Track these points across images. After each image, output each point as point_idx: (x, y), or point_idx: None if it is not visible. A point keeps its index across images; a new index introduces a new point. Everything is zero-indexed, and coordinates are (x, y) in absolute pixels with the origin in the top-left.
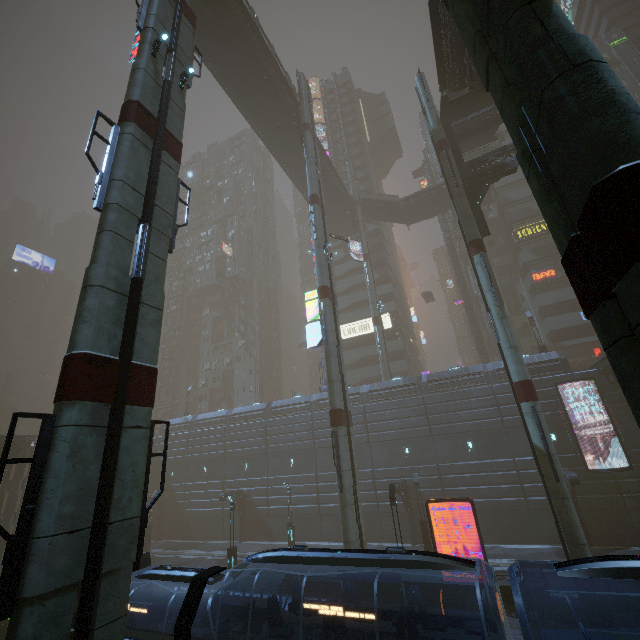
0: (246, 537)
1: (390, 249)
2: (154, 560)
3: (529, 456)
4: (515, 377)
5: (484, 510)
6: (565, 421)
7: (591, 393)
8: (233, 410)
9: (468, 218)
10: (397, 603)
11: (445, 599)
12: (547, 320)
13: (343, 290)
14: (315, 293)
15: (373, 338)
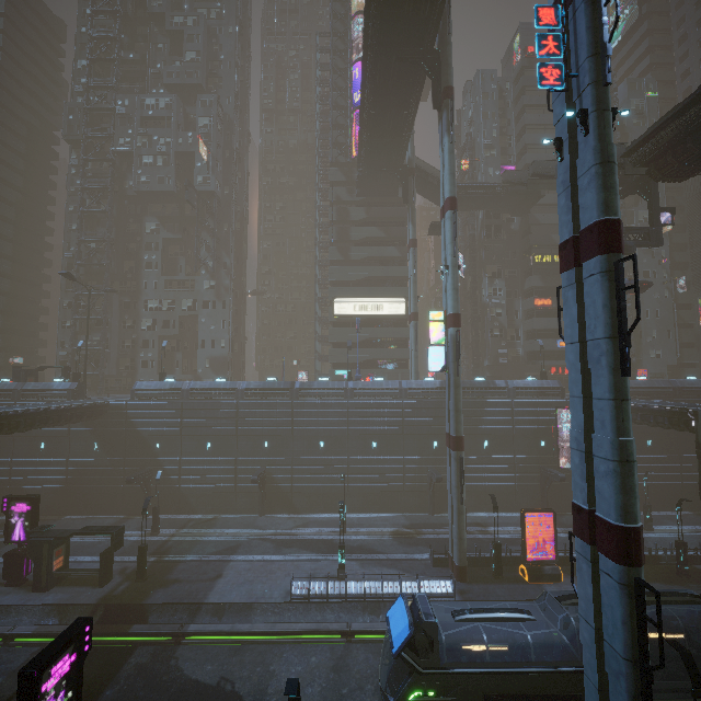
0: (265, 511)
1: None
2: (186, 546)
3: (523, 455)
4: None
5: (486, 490)
6: (553, 433)
7: None
8: (245, 384)
9: None
10: (483, 573)
11: (529, 572)
12: (535, 341)
13: (358, 259)
14: (441, 315)
15: (381, 319)
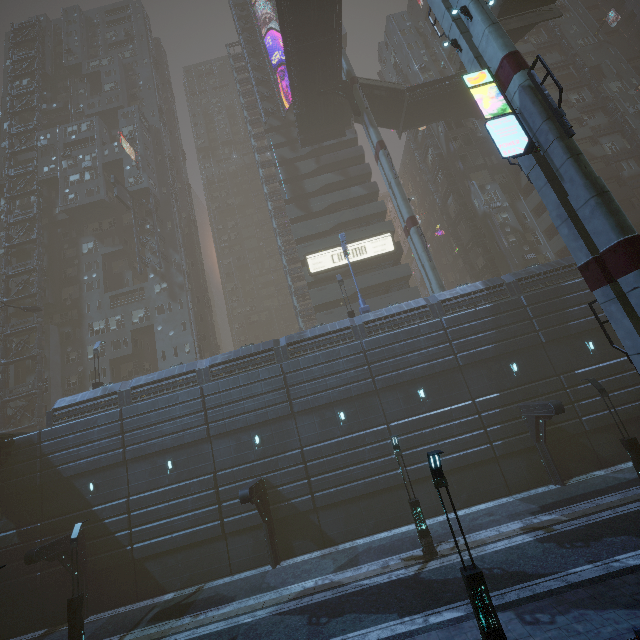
0: (278, 555)
1: None
2: None
3: None
4: None
5: (629, 418)
6: None
7: None
8: (209, 360)
9: None
10: None
11: None
12: None
13: (321, 208)
14: (485, 75)
15: (367, 266)
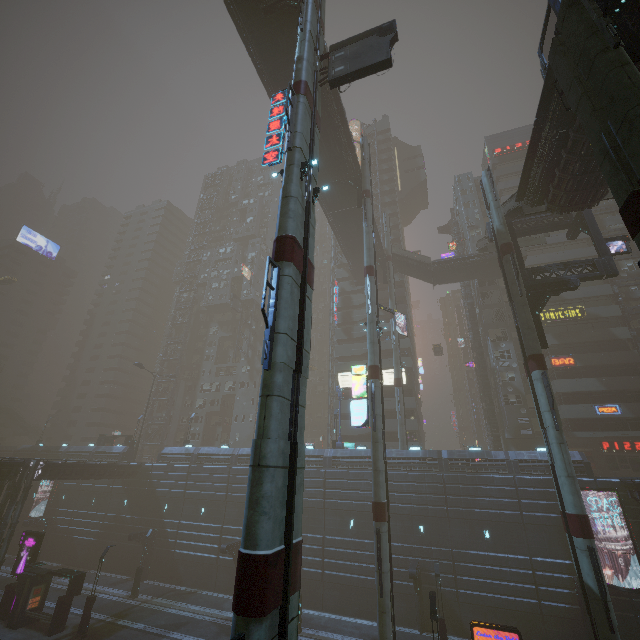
0: None
1: (408, 299)
2: (146, 613)
3: (545, 557)
4: (571, 509)
5: (496, 607)
6: None
7: (612, 503)
8: (240, 450)
9: (530, 330)
10: None
11: None
12: (562, 407)
13: (360, 336)
14: (363, 368)
15: (385, 390)
